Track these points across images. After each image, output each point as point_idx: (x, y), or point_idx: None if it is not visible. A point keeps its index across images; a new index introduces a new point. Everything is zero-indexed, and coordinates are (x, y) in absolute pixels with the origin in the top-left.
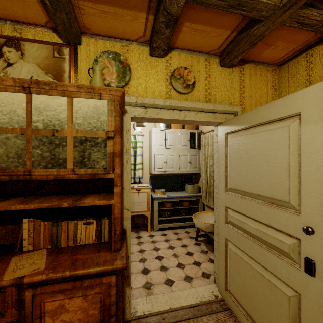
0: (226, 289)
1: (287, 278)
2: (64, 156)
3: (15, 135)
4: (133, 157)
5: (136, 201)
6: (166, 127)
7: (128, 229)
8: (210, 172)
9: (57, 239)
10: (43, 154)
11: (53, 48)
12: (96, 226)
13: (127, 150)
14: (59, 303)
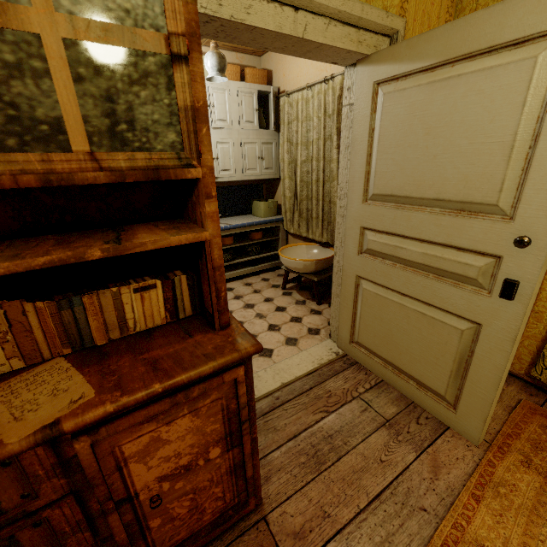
0: (352, 342)
1: (466, 309)
2: (50, 112)
3: None
4: None
5: None
6: (219, 72)
7: None
8: (302, 174)
9: (80, 334)
10: None
11: None
12: (164, 292)
13: None
14: (149, 437)
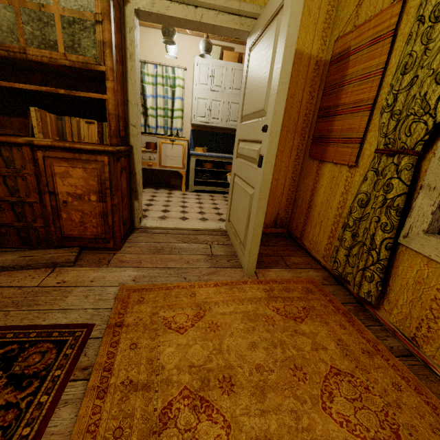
0: (229, 221)
1: (252, 180)
2: (54, 38)
3: (4, 5)
4: (171, 100)
5: (169, 154)
6: (206, 52)
7: (135, 146)
8: None
9: (63, 133)
10: (34, 32)
11: None
12: (98, 128)
13: (131, 55)
14: (65, 169)
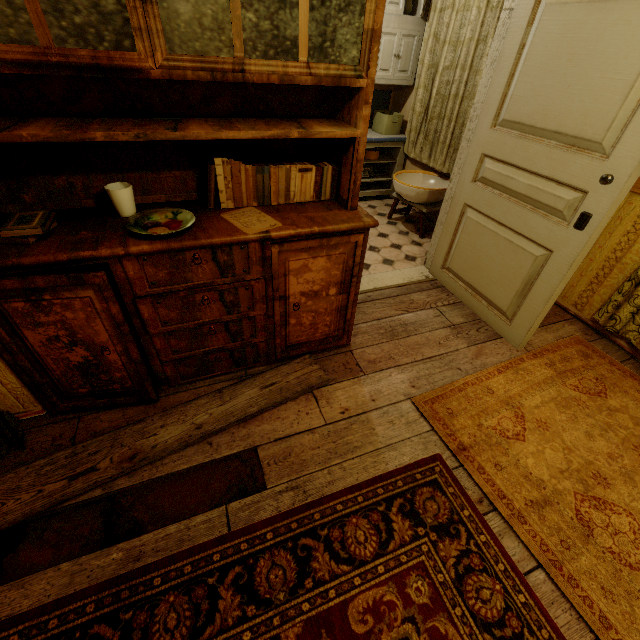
0: (443, 268)
1: (545, 238)
2: (293, 33)
3: None
4: None
5: None
6: None
7: None
8: (440, 85)
9: (264, 194)
10: (259, 25)
11: None
12: (315, 176)
13: None
14: (303, 263)
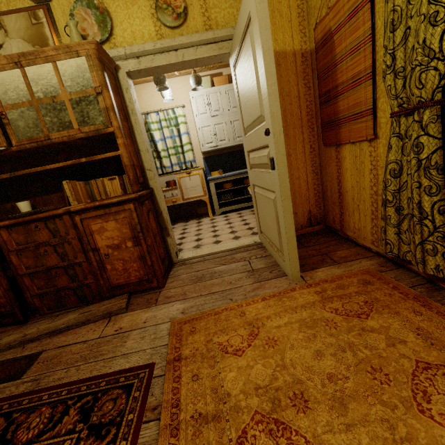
0: (262, 232)
1: (271, 185)
2: (68, 119)
3: (27, 108)
4: (178, 137)
5: (188, 186)
6: (197, 85)
7: (155, 188)
8: None
9: (92, 195)
10: (52, 120)
11: (29, 14)
12: (119, 181)
13: (132, 110)
14: (100, 225)
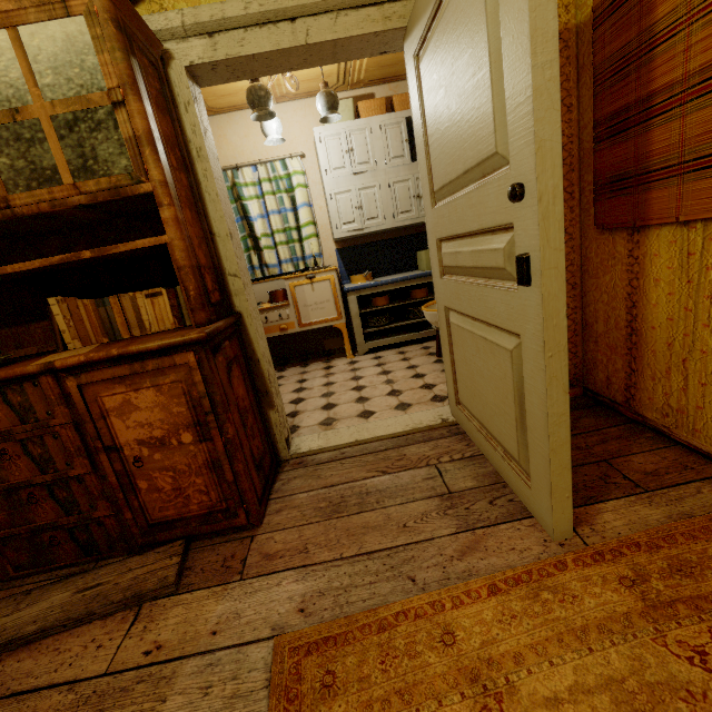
0: (459, 403)
1: (507, 318)
2: (50, 162)
3: None
4: (293, 212)
5: (310, 301)
6: (329, 111)
7: (246, 312)
8: None
9: (113, 328)
10: (14, 165)
11: None
12: (169, 300)
13: (199, 150)
14: (122, 398)
